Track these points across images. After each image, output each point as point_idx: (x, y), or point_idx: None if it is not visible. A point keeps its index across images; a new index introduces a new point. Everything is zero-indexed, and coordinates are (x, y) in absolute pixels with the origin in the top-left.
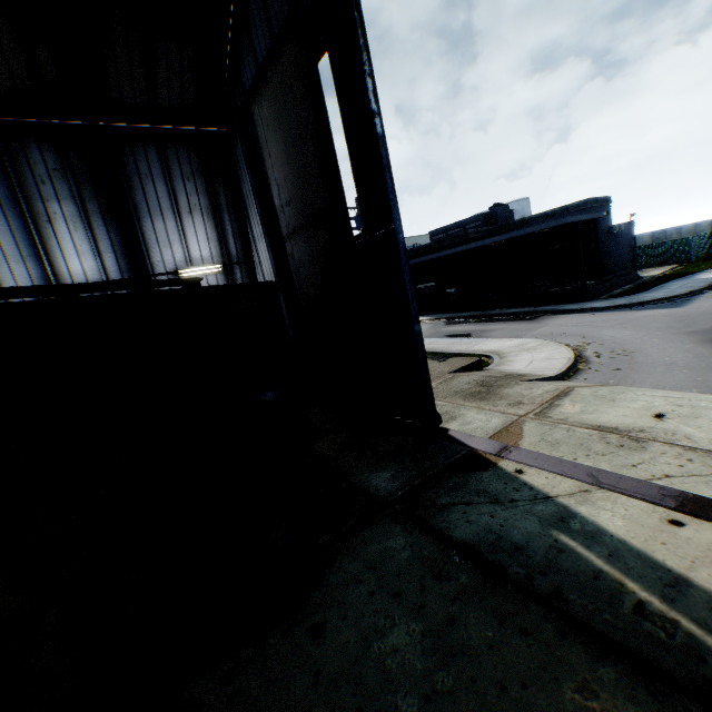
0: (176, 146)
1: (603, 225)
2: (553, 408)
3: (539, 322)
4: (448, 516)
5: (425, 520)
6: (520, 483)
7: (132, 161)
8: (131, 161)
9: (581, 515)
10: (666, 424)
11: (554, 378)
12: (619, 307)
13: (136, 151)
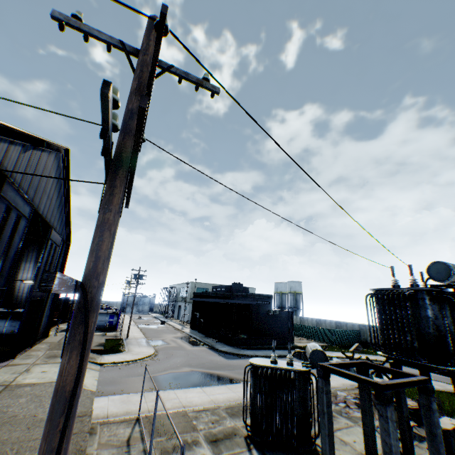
0: None
1: (265, 308)
2: (44, 364)
3: (192, 347)
4: None
5: None
6: None
7: (30, 246)
8: (29, 246)
9: None
10: (37, 372)
11: (99, 364)
12: (224, 352)
13: (33, 243)
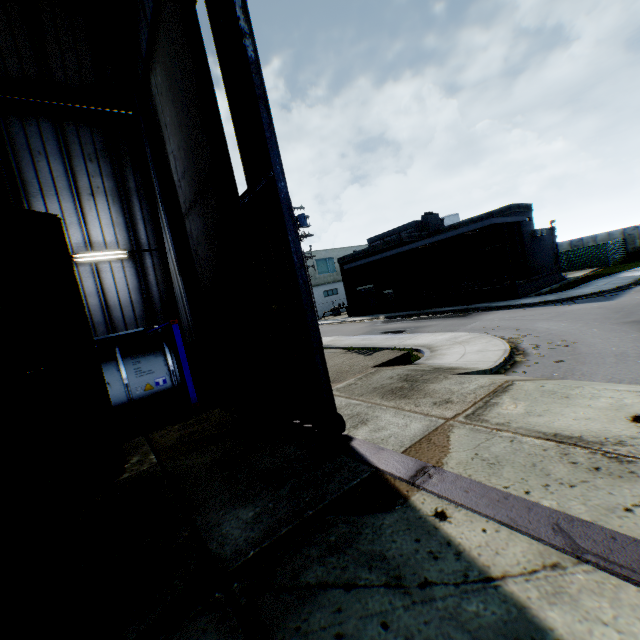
0: (77, 125)
1: (527, 229)
2: (490, 408)
3: (471, 317)
4: (308, 618)
5: (267, 624)
6: (440, 540)
7: (23, 136)
8: (21, 136)
9: (556, 635)
10: None
11: (490, 372)
12: (549, 302)
13: (28, 126)
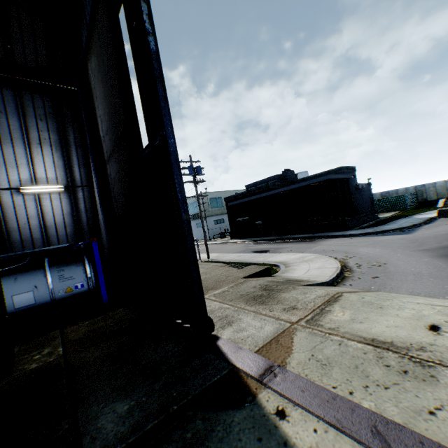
0: (33, 94)
1: (352, 183)
2: (324, 315)
3: (315, 242)
4: None
5: None
6: (278, 439)
7: None
8: None
9: None
10: (447, 339)
11: (326, 284)
12: (368, 234)
13: None
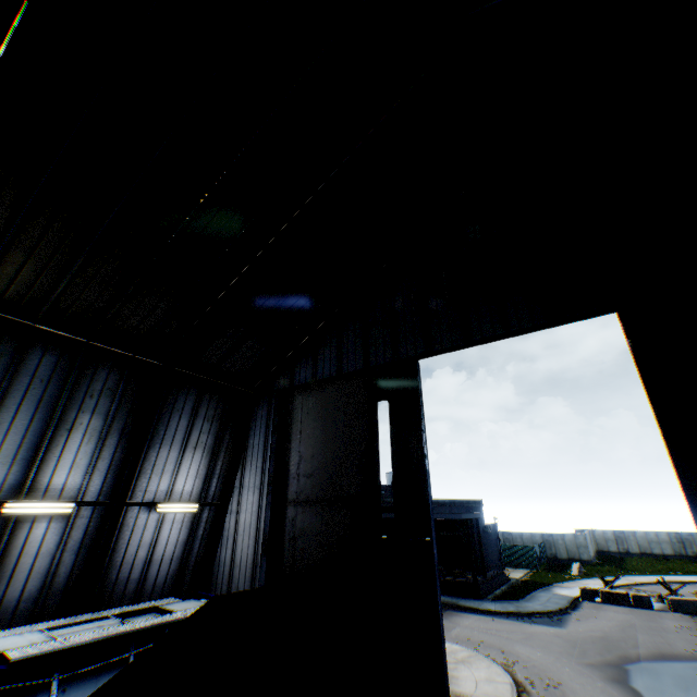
0: (212, 393)
1: (480, 523)
2: None
3: (448, 617)
4: None
5: None
6: None
7: (174, 397)
8: (173, 396)
9: None
10: None
11: None
12: (512, 614)
13: (181, 390)
